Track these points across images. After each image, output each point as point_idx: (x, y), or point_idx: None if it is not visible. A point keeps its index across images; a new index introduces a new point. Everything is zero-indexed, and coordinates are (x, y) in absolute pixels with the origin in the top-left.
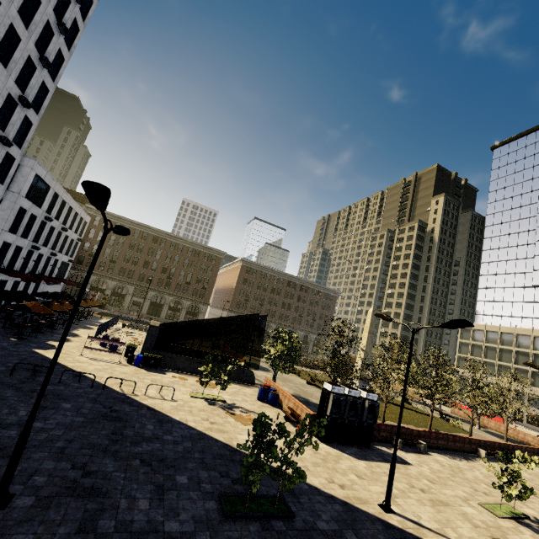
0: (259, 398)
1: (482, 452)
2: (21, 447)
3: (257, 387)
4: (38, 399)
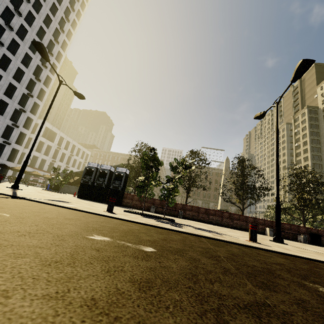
0: None
1: (267, 230)
2: None
3: None
4: None
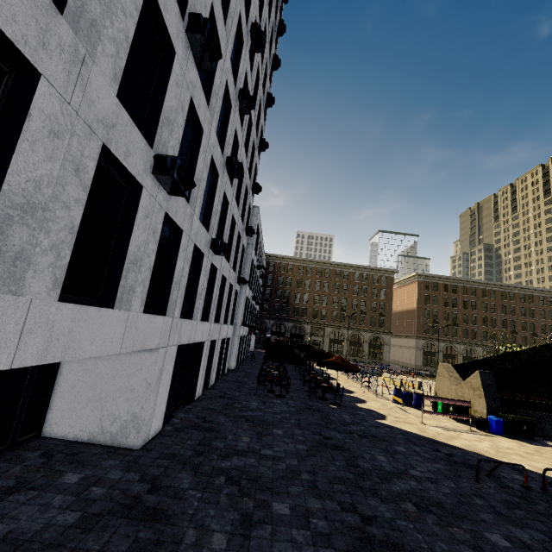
0: None
1: None
2: None
3: None
4: None
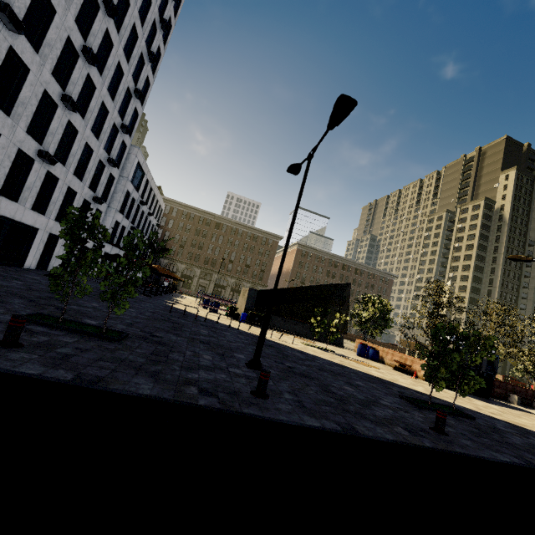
0: (360, 354)
1: None
2: (267, 327)
3: (347, 349)
4: (274, 291)
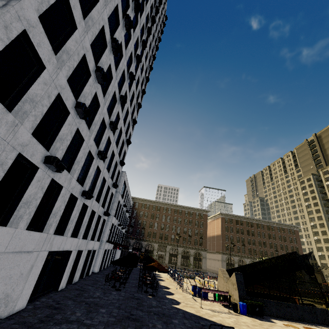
0: None
1: None
2: None
3: None
4: None
